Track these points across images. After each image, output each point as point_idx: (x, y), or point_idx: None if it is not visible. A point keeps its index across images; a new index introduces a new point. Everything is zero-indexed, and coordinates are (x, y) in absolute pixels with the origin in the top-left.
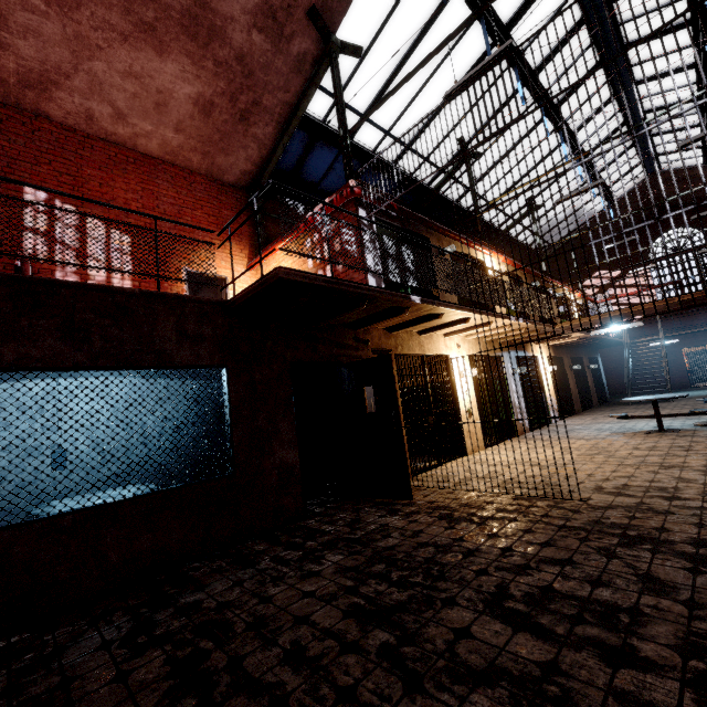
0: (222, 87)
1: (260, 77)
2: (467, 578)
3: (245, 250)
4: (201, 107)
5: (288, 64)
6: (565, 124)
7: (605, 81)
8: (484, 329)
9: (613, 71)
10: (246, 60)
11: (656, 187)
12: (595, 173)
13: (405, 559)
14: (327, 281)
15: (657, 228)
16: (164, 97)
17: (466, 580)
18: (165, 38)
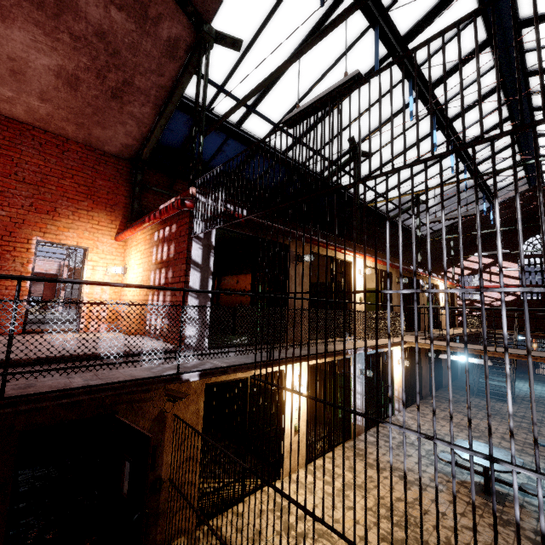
0: (86, 63)
1: (128, 57)
2: None
3: (117, 220)
4: (65, 80)
5: (159, 48)
6: (457, 137)
7: (503, 103)
8: None
9: (510, 98)
10: (109, 37)
11: (537, 196)
12: (482, 181)
13: None
14: None
15: (532, 229)
16: (19, 65)
17: None
18: (3, 1)
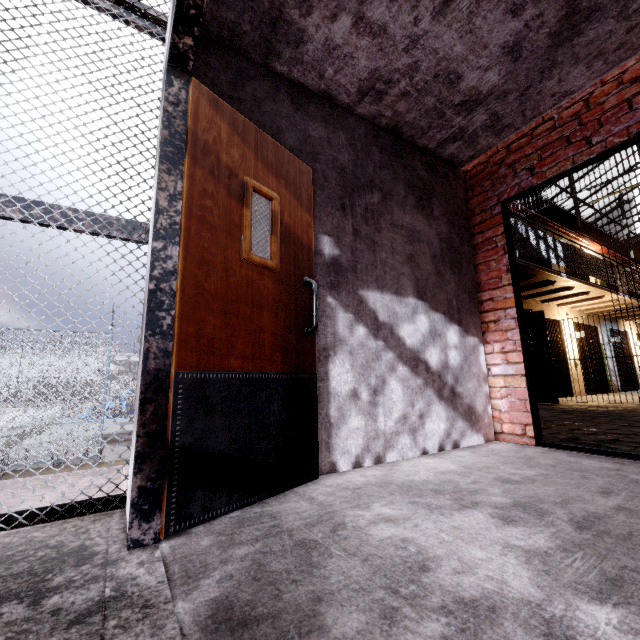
0: None
1: None
2: (638, 414)
3: None
4: None
5: None
6: None
7: None
8: (591, 302)
9: None
10: None
11: None
12: None
13: (588, 411)
14: (524, 262)
15: None
16: None
17: (638, 414)
18: None
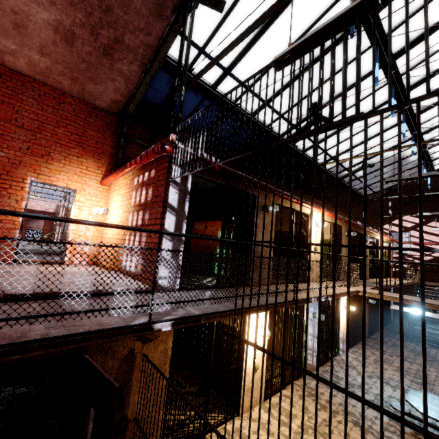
0: (81, 19)
1: (119, 15)
2: None
3: (103, 167)
4: (62, 35)
5: (148, 6)
6: (409, 106)
7: None
8: None
9: None
10: None
11: None
12: (424, 149)
13: None
14: None
15: None
16: (21, 19)
17: None
18: None
